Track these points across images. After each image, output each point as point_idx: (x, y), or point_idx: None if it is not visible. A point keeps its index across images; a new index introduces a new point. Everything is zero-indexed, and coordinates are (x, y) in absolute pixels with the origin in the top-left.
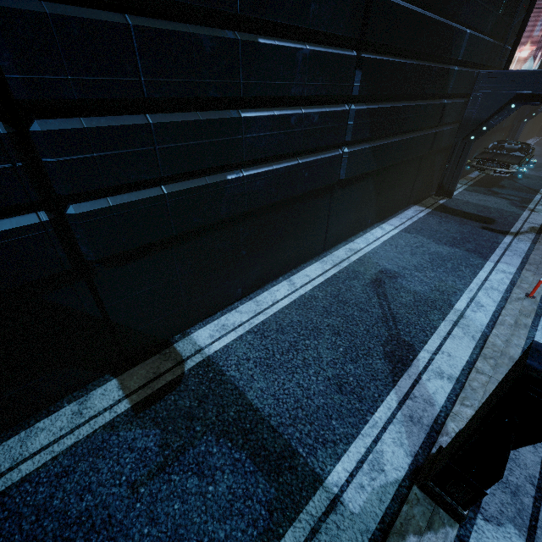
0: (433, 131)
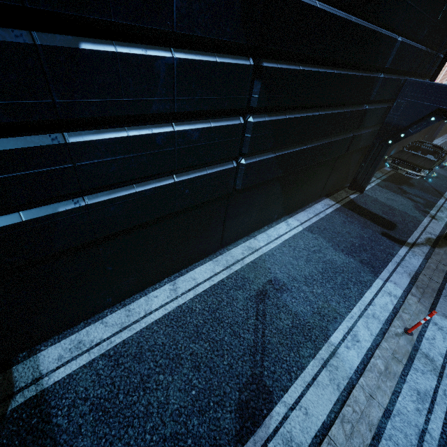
0: (350, 135)
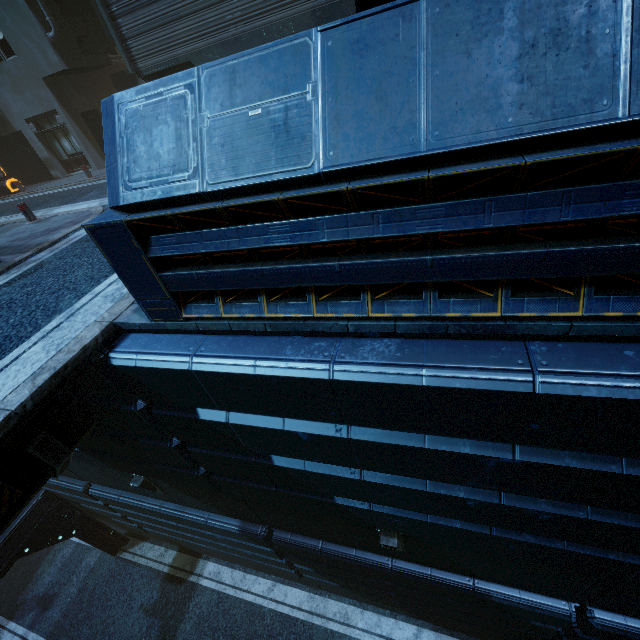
0: None
